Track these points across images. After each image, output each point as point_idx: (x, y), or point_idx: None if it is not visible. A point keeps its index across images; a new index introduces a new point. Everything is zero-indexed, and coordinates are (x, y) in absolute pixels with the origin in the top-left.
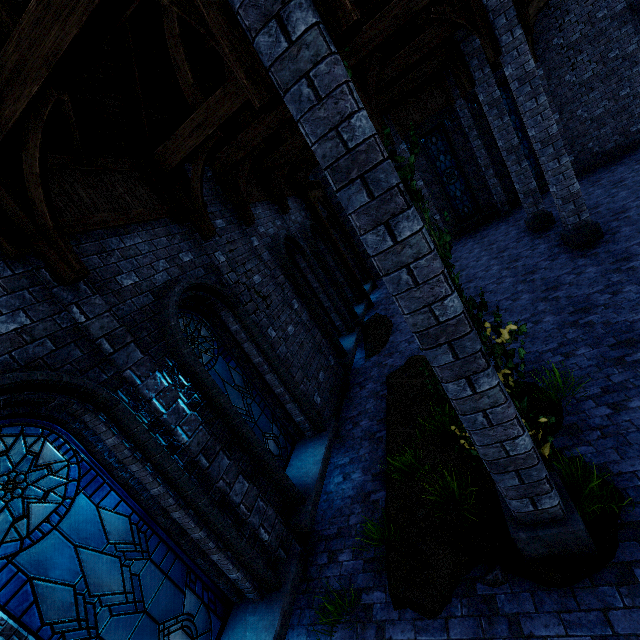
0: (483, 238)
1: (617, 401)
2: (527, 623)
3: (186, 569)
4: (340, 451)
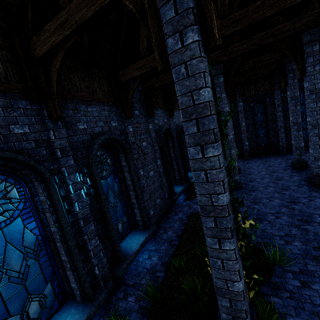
0: (267, 161)
1: (306, 281)
2: None
3: (53, 272)
4: (152, 242)
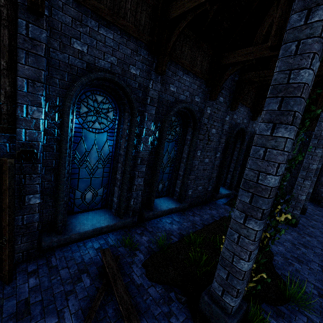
0: None
1: None
2: (174, 319)
3: (107, 182)
4: (178, 216)
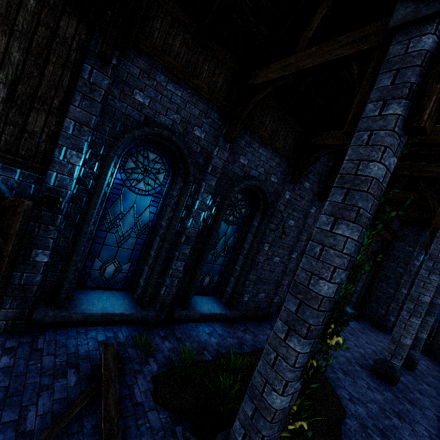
0: None
1: None
2: None
3: (138, 258)
4: (223, 327)
